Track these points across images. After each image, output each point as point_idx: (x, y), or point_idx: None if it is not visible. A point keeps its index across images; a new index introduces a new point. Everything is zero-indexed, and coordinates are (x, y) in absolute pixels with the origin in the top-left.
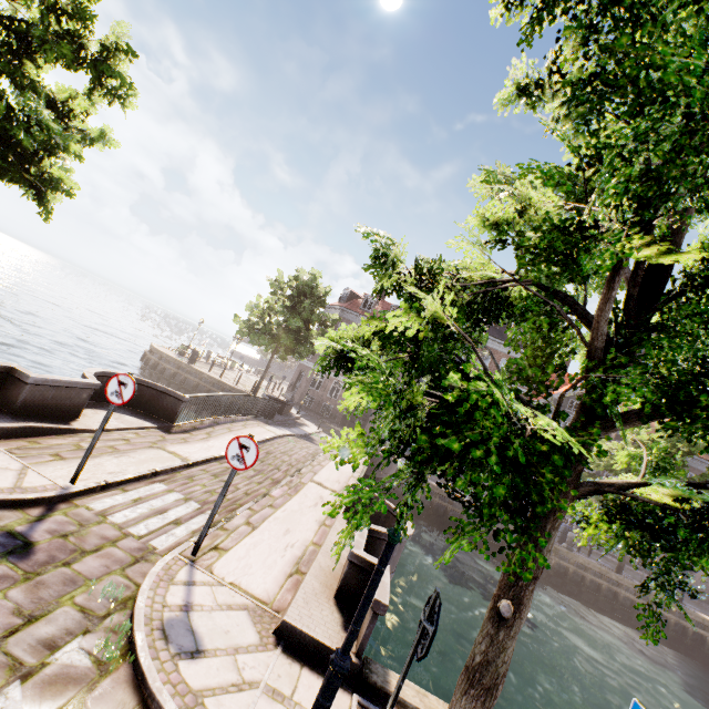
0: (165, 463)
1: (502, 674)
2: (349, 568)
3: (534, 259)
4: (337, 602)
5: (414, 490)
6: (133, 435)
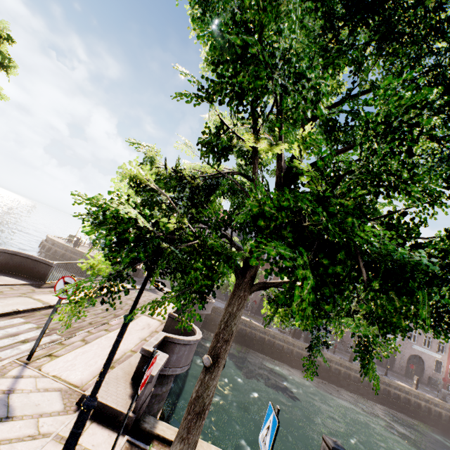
0: (28, 305)
1: (208, 403)
2: (141, 359)
3: (207, 150)
4: (132, 382)
5: (121, 280)
6: (7, 289)
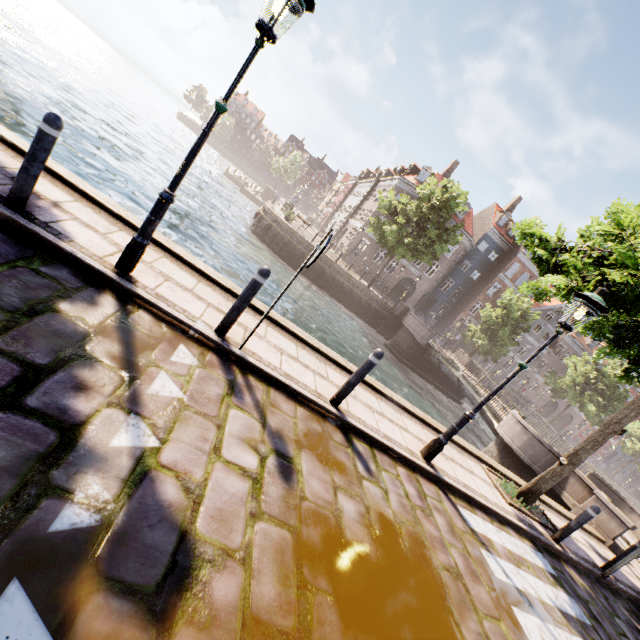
0: None
1: None
2: None
3: None
4: None
5: None
6: None
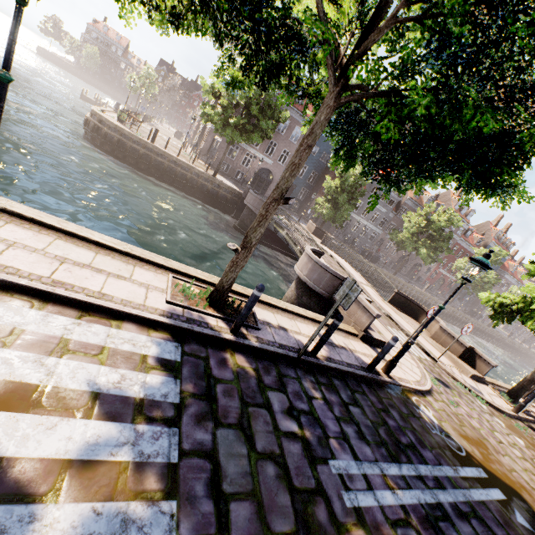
0: None
1: None
2: (465, 349)
3: None
4: (458, 358)
5: None
6: None
